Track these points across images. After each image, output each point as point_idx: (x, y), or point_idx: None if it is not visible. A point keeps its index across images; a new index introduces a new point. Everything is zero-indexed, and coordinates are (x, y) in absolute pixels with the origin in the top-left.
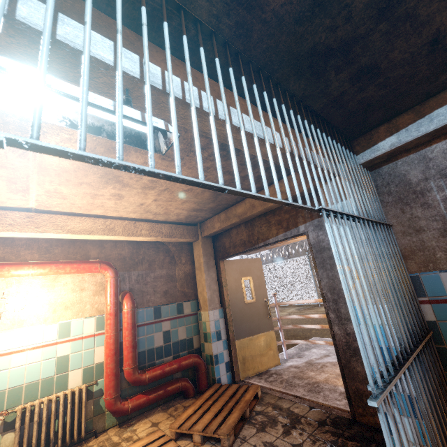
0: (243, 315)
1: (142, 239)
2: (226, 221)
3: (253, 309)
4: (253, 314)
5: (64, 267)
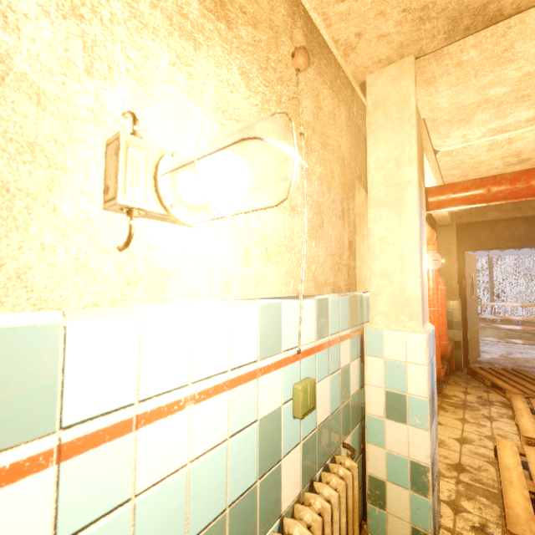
0: (470, 309)
1: (440, 213)
2: (514, 212)
3: (473, 305)
4: (473, 309)
5: (430, 230)
